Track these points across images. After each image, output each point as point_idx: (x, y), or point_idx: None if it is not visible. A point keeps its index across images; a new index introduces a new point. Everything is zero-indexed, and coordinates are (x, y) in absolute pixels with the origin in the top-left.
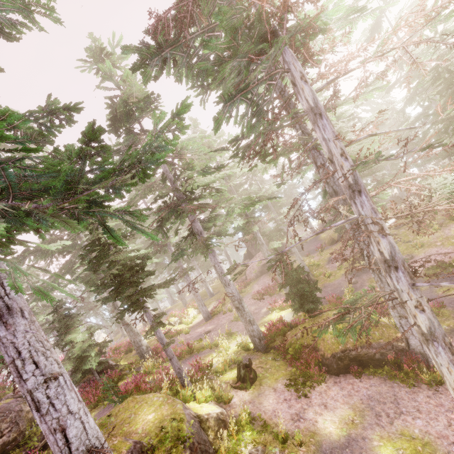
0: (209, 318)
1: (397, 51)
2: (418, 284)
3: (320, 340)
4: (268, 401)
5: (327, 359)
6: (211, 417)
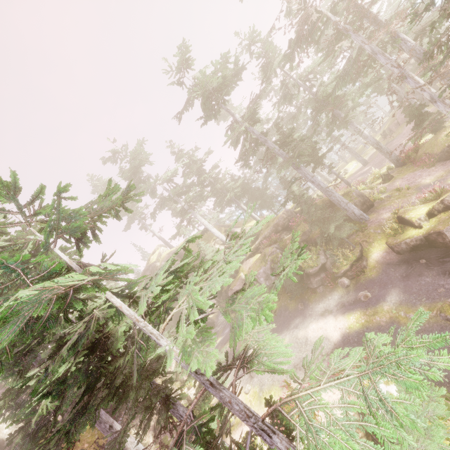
0: (366, 163)
1: (401, 20)
2: (446, 107)
3: (435, 146)
4: (397, 183)
5: (438, 155)
6: (365, 192)
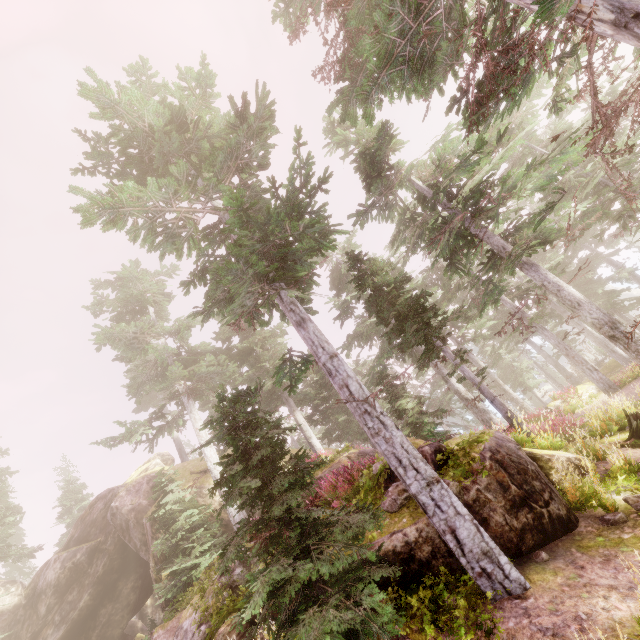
0: (613, 389)
1: None
2: None
3: None
4: None
5: None
6: (555, 459)
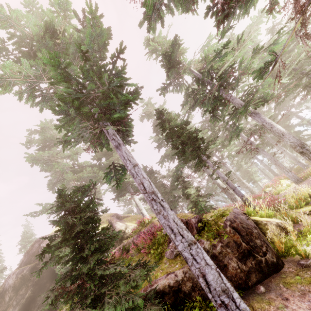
0: (299, 181)
1: None
2: None
3: None
4: None
5: None
6: (269, 223)
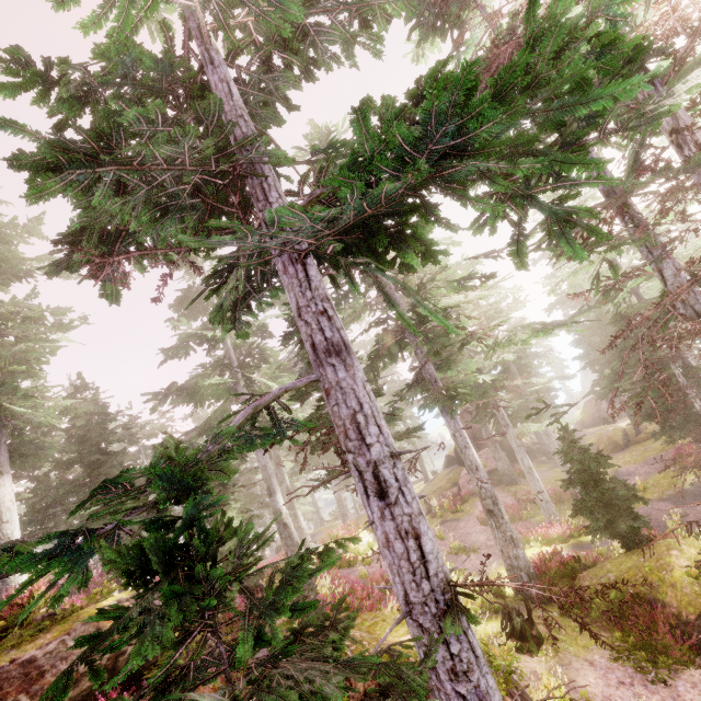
0: None
1: None
2: None
3: (666, 586)
4: (586, 680)
5: (688, 623)
6: None
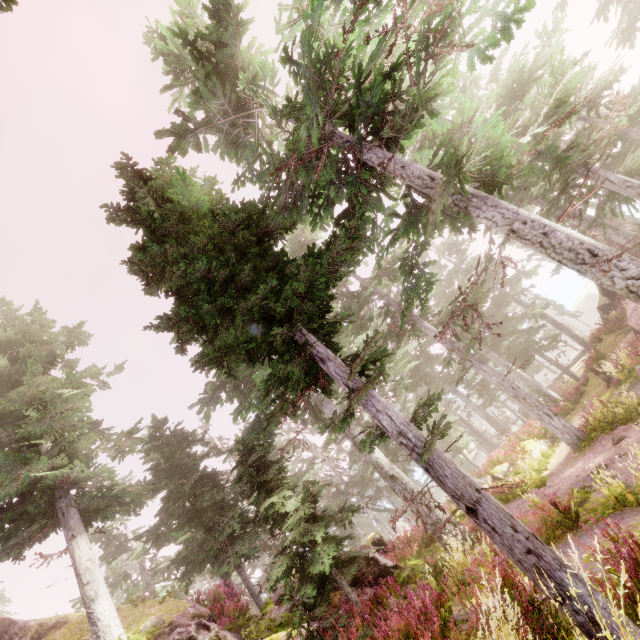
0: (583, 441)
1: None
2: None
3: None
4: None
5: None
6: None
